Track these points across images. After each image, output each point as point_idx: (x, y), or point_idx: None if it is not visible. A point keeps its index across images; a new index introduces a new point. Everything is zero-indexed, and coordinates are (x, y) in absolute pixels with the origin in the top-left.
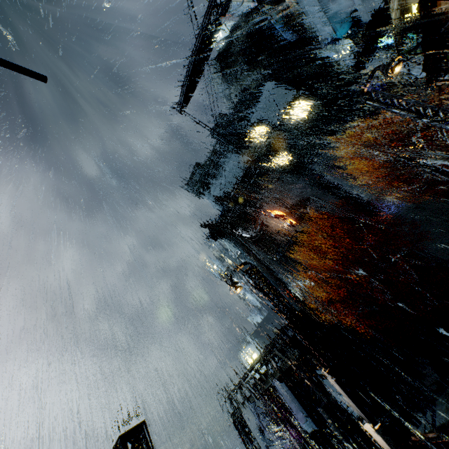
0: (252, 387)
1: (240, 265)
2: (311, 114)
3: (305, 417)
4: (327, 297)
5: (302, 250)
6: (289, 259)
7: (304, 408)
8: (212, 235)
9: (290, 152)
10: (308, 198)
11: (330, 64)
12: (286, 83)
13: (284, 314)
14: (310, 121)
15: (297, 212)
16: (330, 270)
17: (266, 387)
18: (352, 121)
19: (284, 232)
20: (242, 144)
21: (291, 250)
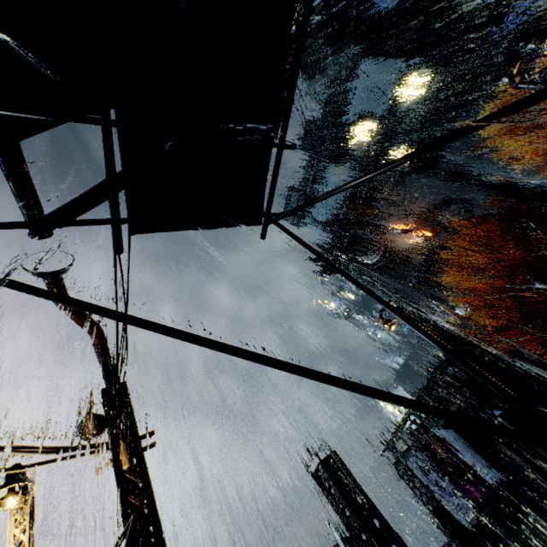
0: (414, 433)
1: (389, 302)
2: (432, 88)
3: (487, 466)
4: (494, 322)
5: (446, 267)
6: (430, 282)
7: (484, 457)
8: (325, 269)
9: (410, 146)
10: (444, 199)
11: (448, 7)
12: (387, 55)
13: (451, 346)
14: (431, 97)
15: (431, 221)
16: (492, 287)
17: (432, 432)
18: (495, 80)
19: (418, 249)
20: (342, 151)
21: (431, 270)
